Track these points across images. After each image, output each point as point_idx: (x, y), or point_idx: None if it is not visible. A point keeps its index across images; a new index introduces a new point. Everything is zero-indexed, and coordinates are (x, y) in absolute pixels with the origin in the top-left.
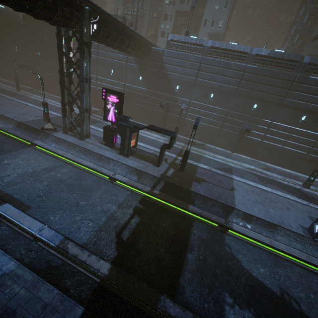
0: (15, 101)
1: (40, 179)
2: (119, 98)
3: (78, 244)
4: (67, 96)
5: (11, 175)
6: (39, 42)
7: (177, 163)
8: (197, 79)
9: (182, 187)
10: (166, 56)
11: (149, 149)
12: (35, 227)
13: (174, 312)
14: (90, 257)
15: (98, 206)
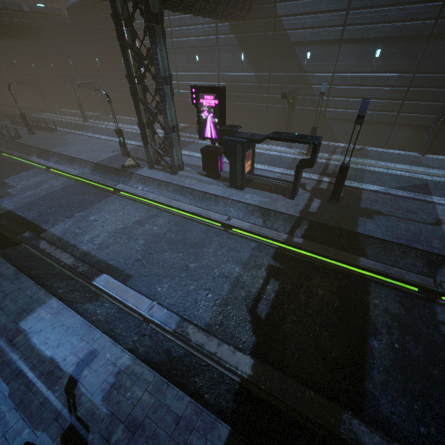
0: (85, 136)
1: (134, 236)
2: (219, 96)
3: (201, 327)
4: (144, 112)
5: (101, 235)
6: (94, 43)
7: (323, 189)
8: (346, 28)
9: (341, 228)
10: (283, 1)
11: (272, 173)
12: (142, 304)
13: (372, 442)
14: (220, 347)
15: (215, 269)
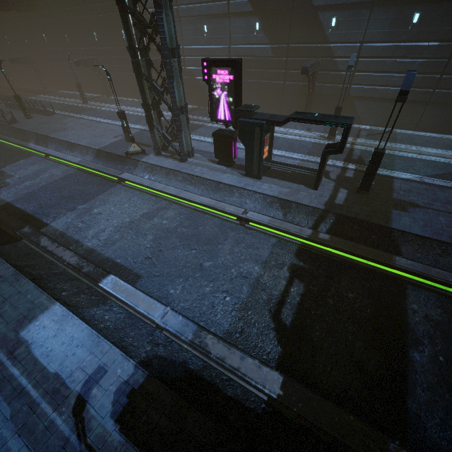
0: (85, 120)
1: (142, 231)
2: (234, 71)
3: (221, 338)
4: (149, 91)
5: (106, 230)
6: (91, 13)
7: (349, 178)
8: None
9: (372, 223)
10: None
11: (291, 159)
12: (154, 310)
13: None
14: (244, 361)
15: (232, 269)
